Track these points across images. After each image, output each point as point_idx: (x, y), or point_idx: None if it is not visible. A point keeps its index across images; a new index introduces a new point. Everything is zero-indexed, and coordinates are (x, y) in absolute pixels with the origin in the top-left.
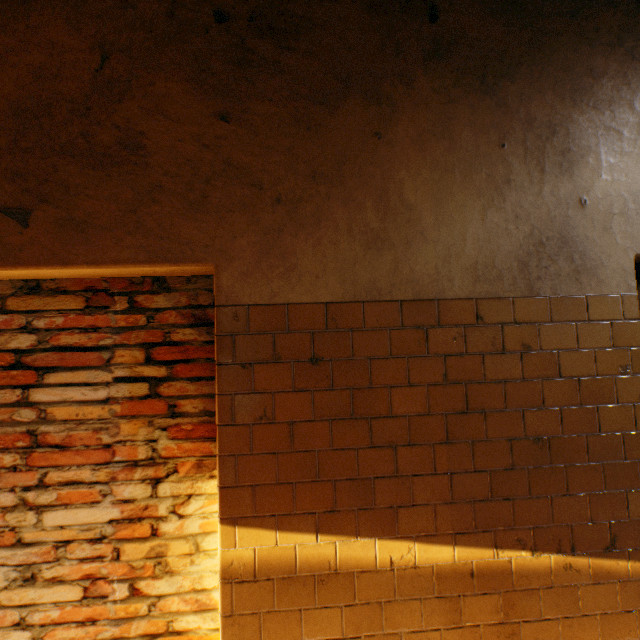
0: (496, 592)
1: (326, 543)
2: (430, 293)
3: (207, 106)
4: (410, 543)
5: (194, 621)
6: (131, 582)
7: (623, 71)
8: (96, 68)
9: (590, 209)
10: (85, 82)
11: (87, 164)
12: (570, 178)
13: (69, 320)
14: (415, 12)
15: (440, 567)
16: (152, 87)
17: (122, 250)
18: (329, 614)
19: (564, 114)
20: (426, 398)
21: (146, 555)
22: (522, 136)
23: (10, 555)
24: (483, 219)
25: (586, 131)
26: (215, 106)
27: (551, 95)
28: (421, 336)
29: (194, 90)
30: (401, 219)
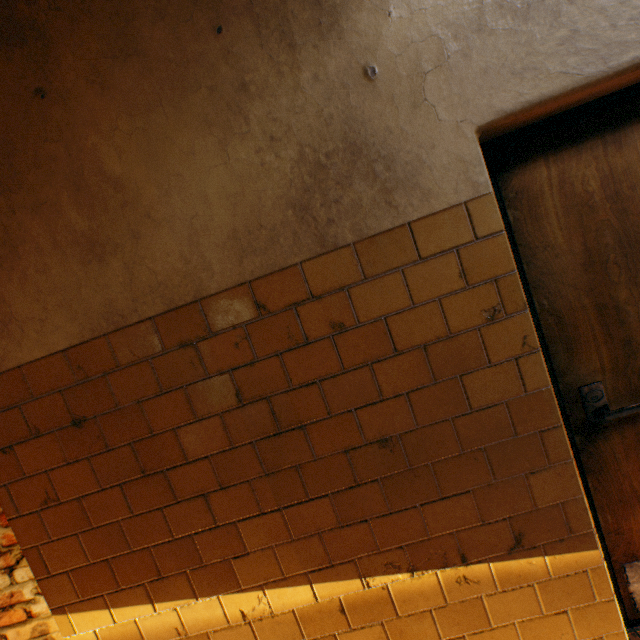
0: (377, 623)
1: (166, 611)
2: (186, 295)
3: None
4: (259, 593)
5: None
6: None
7: None
8: None
9: (384, 80)
10: None
11: None
12: (339, 40)
13: None
14: None
15: (302, 610)
16: None
17: None
18: None
19: None
20: (225, 429)
21: (36, 633)
22: None
23: None
24: (225, 162)
25: None
26: None
27: None
28: (193, 355)
29: None
30: (114, 205)
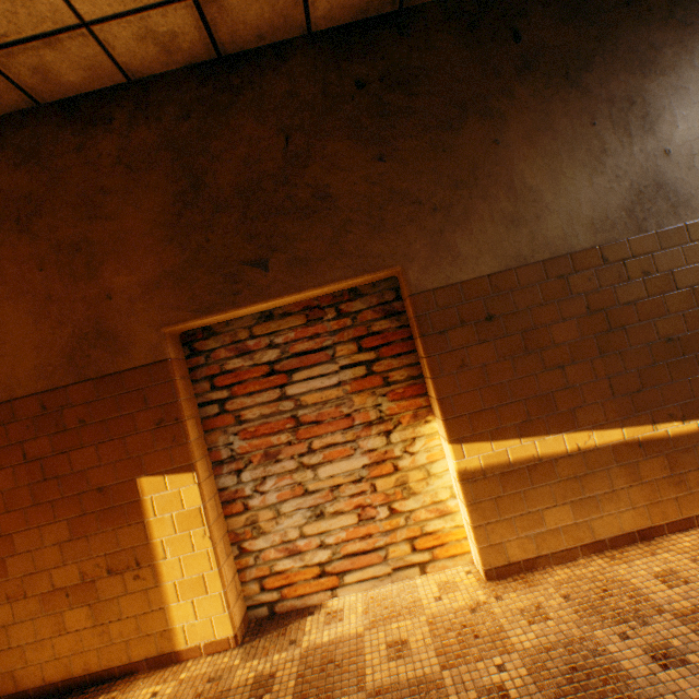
0: (660, 455)
1: (528, 443)
2: (562, 250)
3: (367, 154)
4: (589, 432)
5: (438, 525)
6: (387, 506)
7: (679, 38)
8: (283, 147)
9: (674, 156)
10: (279, 159)
11: (296, 217)
12: (653, 136)
13: (296, 334)
14: (502, 39)
15: (615, 445)
16: (325, 150)
17: (335, 272)
18: (541, 491)
19: (637, 86)
20: (577, 327)
21: (392, 486)
22: (607, 113)
23: (301, 503)
24: (591, 185)
25: (658, 95)
26: (372, 152)
27: (624, 74)
28: (563, 283)
29: (355, 144)
30: (528, 201)
